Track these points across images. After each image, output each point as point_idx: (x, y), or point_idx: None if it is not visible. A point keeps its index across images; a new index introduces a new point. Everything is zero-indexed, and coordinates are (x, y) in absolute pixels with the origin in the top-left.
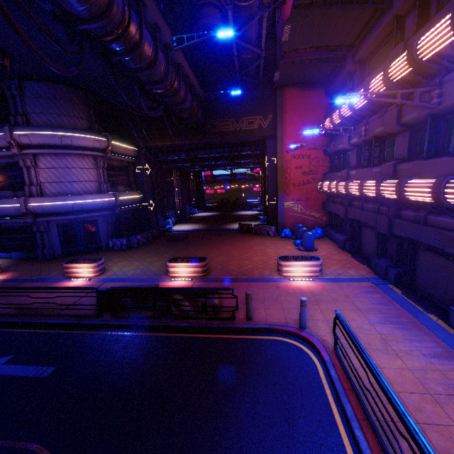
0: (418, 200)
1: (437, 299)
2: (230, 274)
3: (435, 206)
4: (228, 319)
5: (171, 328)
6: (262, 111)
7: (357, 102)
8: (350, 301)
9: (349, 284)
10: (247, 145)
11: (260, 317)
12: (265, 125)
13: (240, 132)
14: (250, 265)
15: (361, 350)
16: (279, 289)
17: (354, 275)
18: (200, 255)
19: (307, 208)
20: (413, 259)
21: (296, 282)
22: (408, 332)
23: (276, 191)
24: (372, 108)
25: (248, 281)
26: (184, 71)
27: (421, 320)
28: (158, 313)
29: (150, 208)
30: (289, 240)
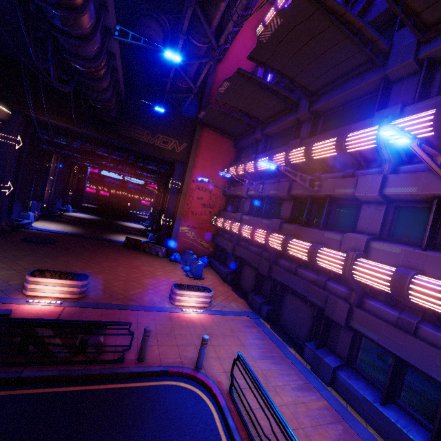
0: (296, 255)
1: (294, 335)
2: (116, 299)
3: (307, 263)
4: (114, 362)
5: (23, 380)
6: (179, 136)
7: (261, 165)
8: (236, 336)
9: (233, 318)
10: (154, 160)
11: (154, 357)
12: (178, 150)
13: (153, 146)
14: (139, 289)
15: (267, 396)
16: (172, 321)
17: (236, 308)
18: (74, 268)
19: (199, 236)
20: (281, 300)
21: (187, 313)
22: (280, 366)
23: (174, 213)
24: (269, 174)
25: (138, 310)
26: (115, 62)
27: (286, 354)
28: (1, 357)
29: (4, 192)
30: (177, 265)
